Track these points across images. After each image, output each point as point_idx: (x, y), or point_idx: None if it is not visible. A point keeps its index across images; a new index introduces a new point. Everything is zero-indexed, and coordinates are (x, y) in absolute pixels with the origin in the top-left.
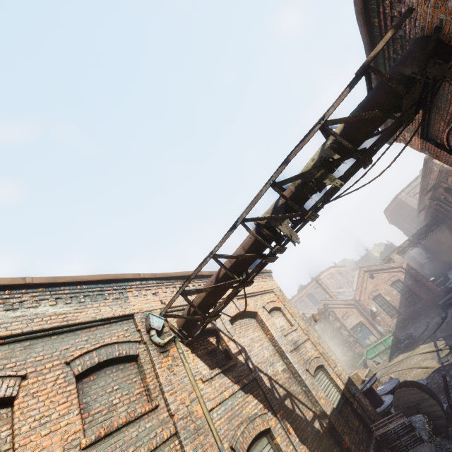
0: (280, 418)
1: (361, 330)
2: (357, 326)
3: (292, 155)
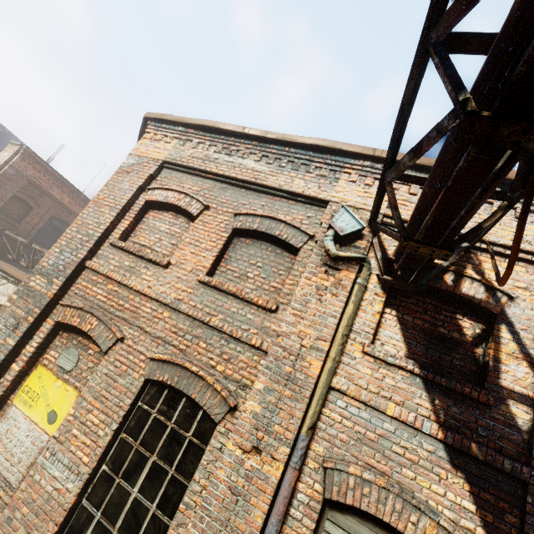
0: None
1: None
2: None
3: None
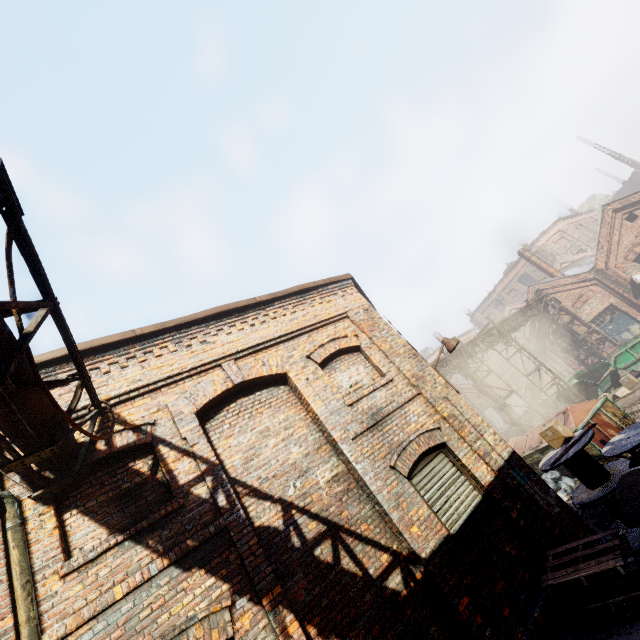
0: (270, 606)
1: (612, 319)
2: (604, 314)
3: None
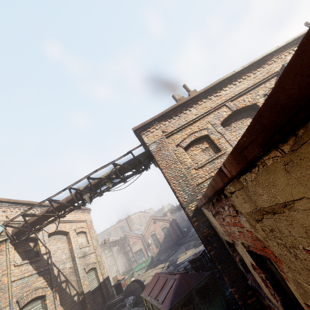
0: (54, 291)
1: (140, 253)
2: (138, 251)
3: (99, 169)
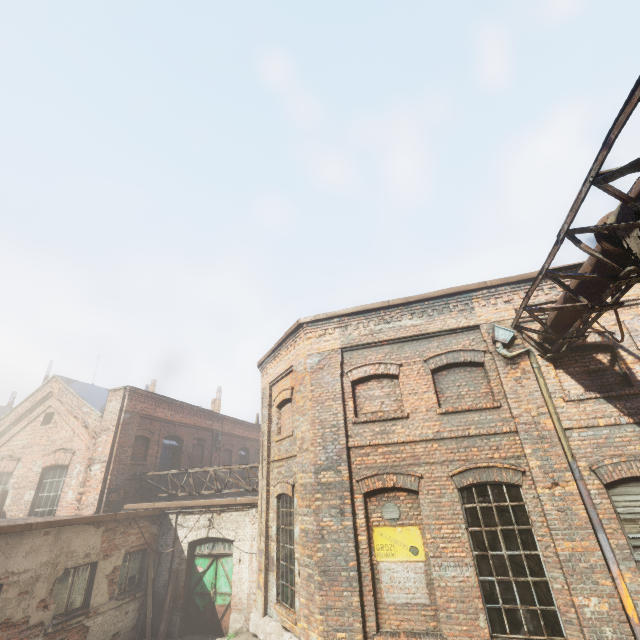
0: None
1: None
2: None
3: (614, 130)
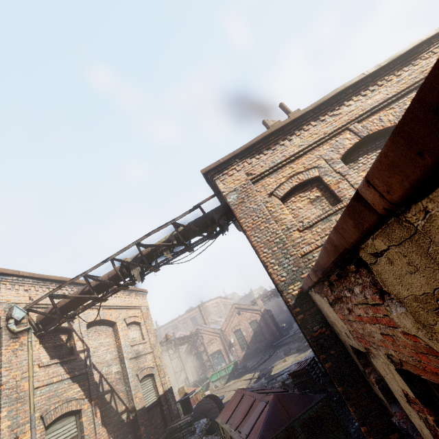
0: (94, 404)
1: (218, 356)
2: (216, 353)
3: (153, 232)
